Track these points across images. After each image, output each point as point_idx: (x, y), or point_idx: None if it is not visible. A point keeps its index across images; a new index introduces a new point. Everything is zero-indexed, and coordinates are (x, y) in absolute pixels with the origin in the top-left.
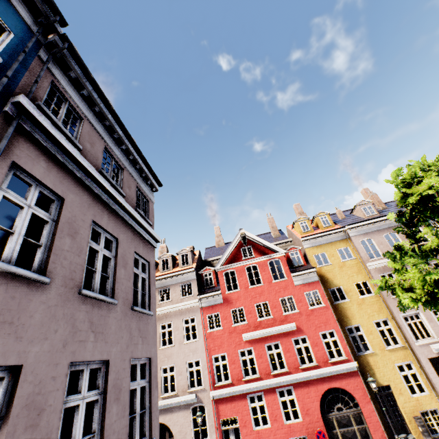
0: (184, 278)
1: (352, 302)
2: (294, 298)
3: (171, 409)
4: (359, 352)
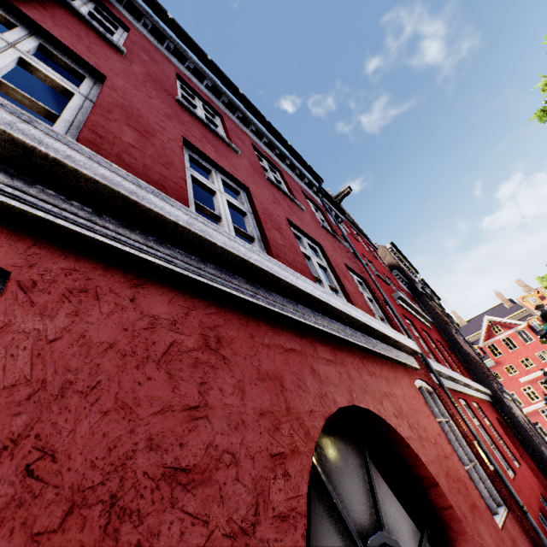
0: None
1: None
2: (546, 351)
3: None
4: None
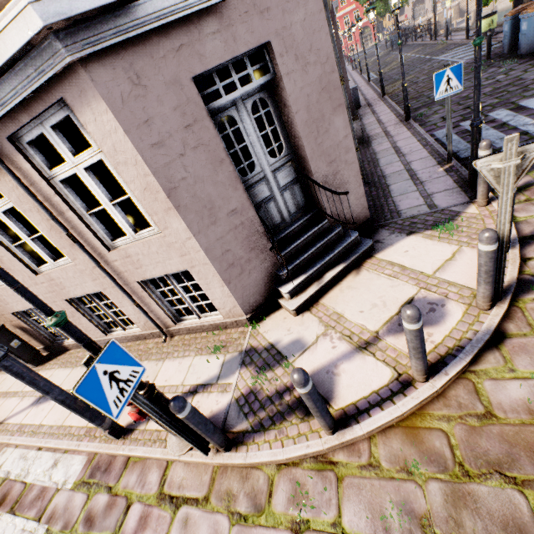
0: None
1: None
2: None
3: None
4: None
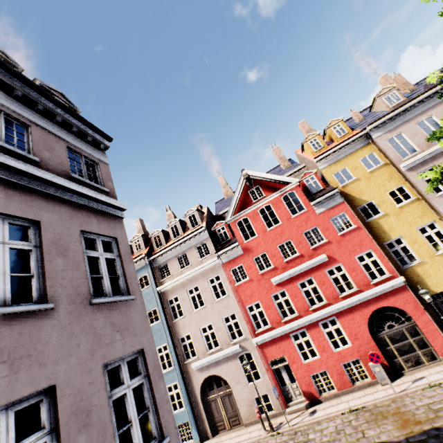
0: (197, 239)
1: (388, 215)
2: (319, 228)
3: (219, 362)
4: (402, 263)
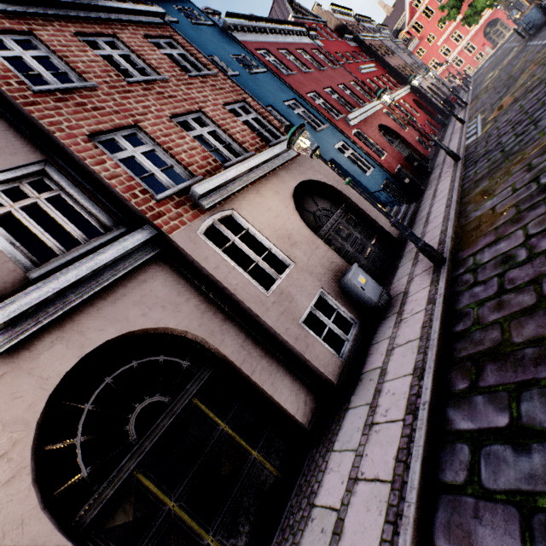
0: None
1: None
2: None
3: None
4: None
